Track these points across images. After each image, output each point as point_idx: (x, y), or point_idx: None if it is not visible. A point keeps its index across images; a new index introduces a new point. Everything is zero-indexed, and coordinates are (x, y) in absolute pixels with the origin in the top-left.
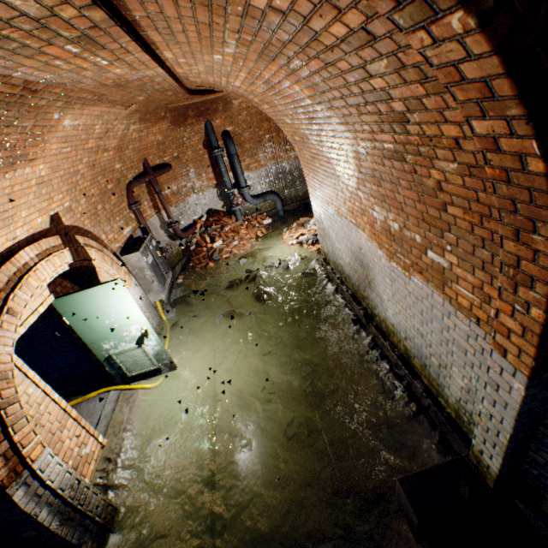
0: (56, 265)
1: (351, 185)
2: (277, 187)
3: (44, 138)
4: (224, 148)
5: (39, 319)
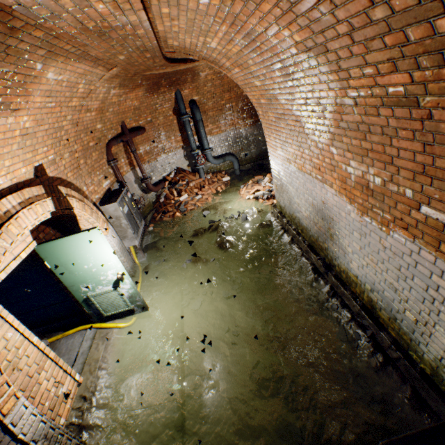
0: (37, 213)
1: (322, 141)
2: (235, 150)
3: (27, 88)
4: (191, 115)
5: (23, 263)
